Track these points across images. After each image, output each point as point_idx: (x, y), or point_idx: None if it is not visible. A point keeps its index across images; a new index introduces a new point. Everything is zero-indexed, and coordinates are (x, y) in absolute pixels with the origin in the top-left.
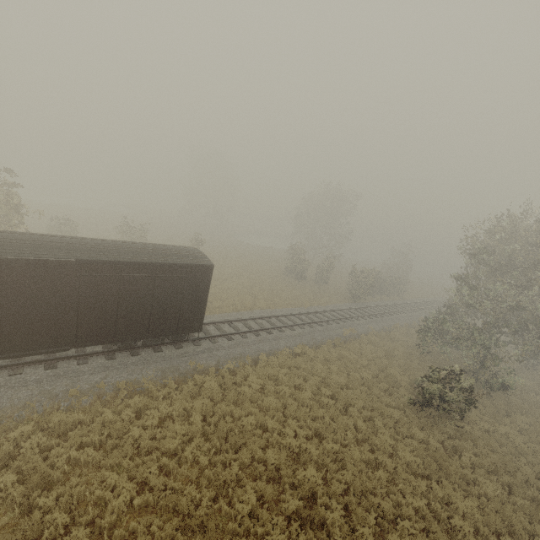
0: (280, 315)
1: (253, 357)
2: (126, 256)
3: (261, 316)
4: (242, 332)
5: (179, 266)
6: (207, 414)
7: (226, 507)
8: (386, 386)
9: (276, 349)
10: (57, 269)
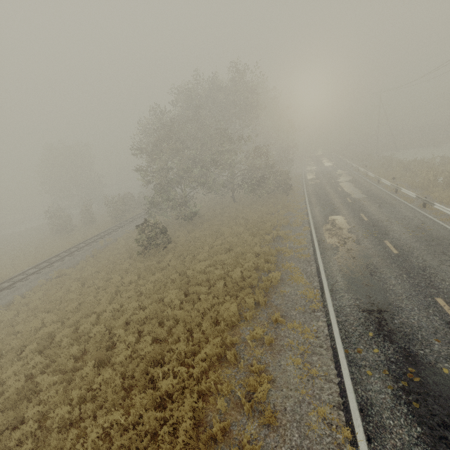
0: (38, 263)
1: (7, 303)
2: None
3: (17, 274)
4: None
5: None
6: None
7: None
8: (126, 255)
9: (33, 286)
10: None
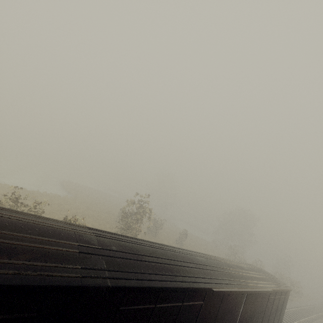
0: None
1: None
2: (273, 284)
3: None
4: None
5: (285, 290)
6: None
7: None
8: None
9: None
10: (265, 294)
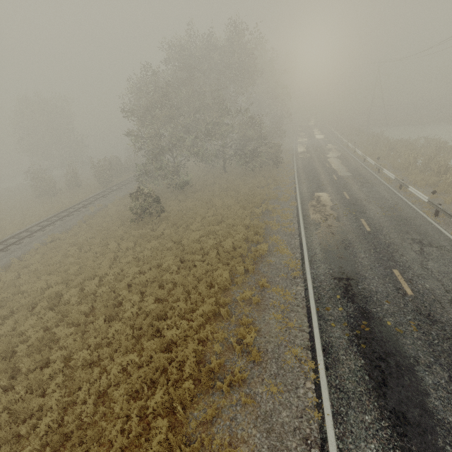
0: (29, 227)
1: (5, 265)
2: None
3: (8, 237)
4: None
5: None
6: None
7: None
8: (120, 222)
9: (29, 250)
10: None
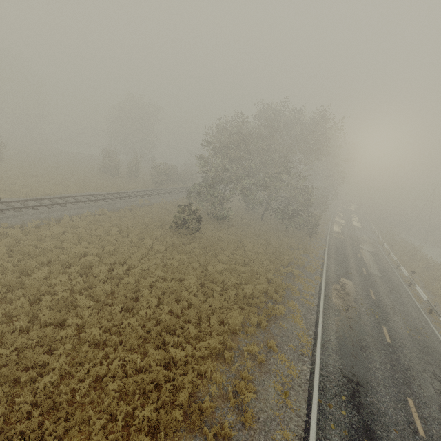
0: (87, 194)
1: (58, 218)
2: None
3: (69, 196)
4: (48, 205)
5: None
6: (11, 246)
7: (26, 279)
8: (159, 223)
9: (80, 213)
10: None
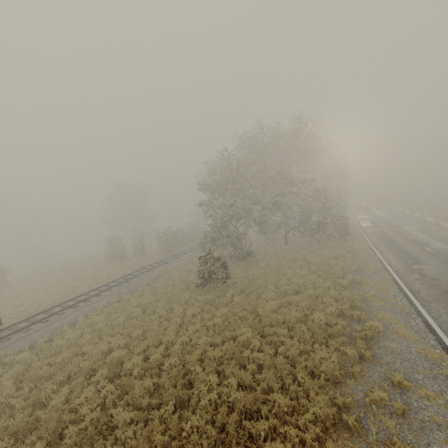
0: (99, 286)
1: (72, 322)
2: None
3: (80, 294)
4: (58, 312)
5: None
6: (19, 376)
7: (41, 412)
8: (184, 286)
9: (95, 308)
10: None
